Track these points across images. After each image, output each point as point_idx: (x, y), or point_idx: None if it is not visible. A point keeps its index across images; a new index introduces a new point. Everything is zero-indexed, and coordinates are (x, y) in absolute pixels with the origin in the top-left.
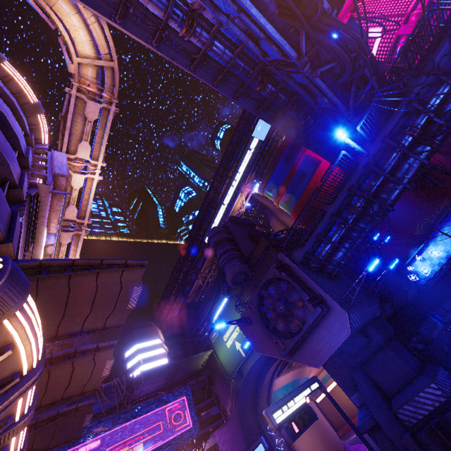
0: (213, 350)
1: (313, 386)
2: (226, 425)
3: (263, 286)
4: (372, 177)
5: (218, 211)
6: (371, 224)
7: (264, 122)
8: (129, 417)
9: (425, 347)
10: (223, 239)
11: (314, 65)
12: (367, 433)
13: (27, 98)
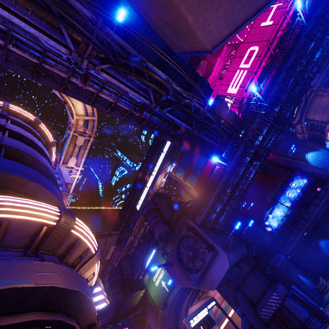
0: (145, 289)
1: (212, 303)
2: None
3: (179, 240)
4: (233, 177)
5: (145, 186)
6: (236, 201)
7: None
8: None
9: (274, 272)
10: (152, 209)
11: (200, 129)
12: None
13: (49, 139)
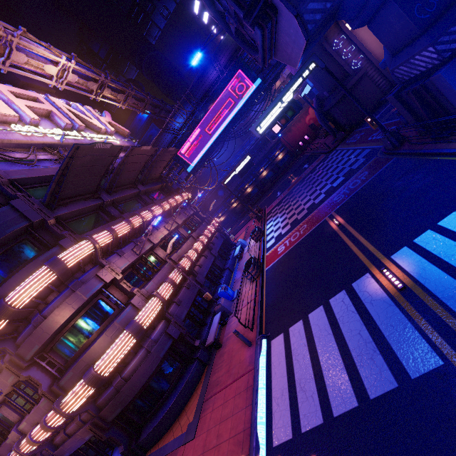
0: None
1: (306, 72)
2: None
3: None
4: None
5: None
6: None
7: None
8: (206, 109)
9: None
10: None
11: None
12: None
13: None
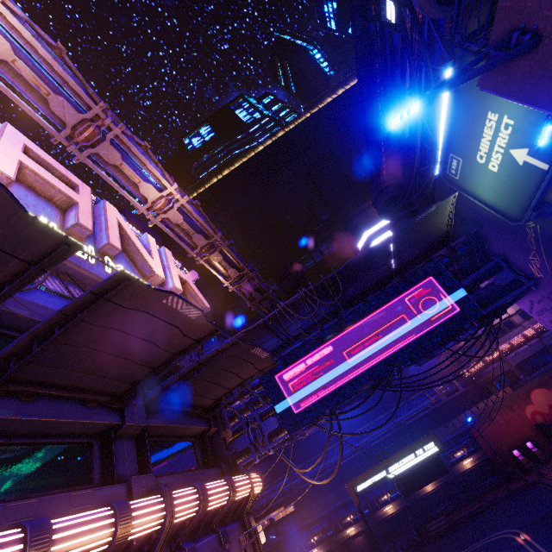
0: (462, 193)
1: None
2: (538, 291)
3: None
4: None
5: None
6: None
7: None
8: (355, 319)
9: None
10: None
11: None
12: None
13: None
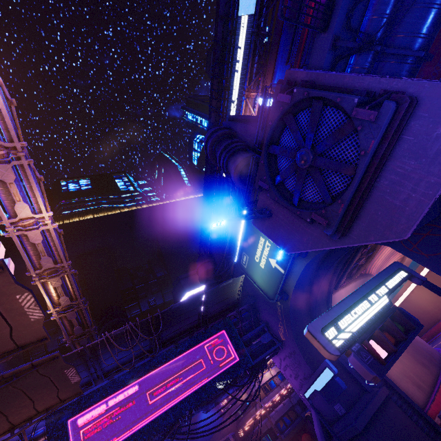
0: (247, 276)
1: (397, 277)
2: (283, 351)
3: (270, 143)
4: None
5: None
6: None
7: None
8: (165, 359)
9: None
10: (221, 137)
11: None
12: None
13: None
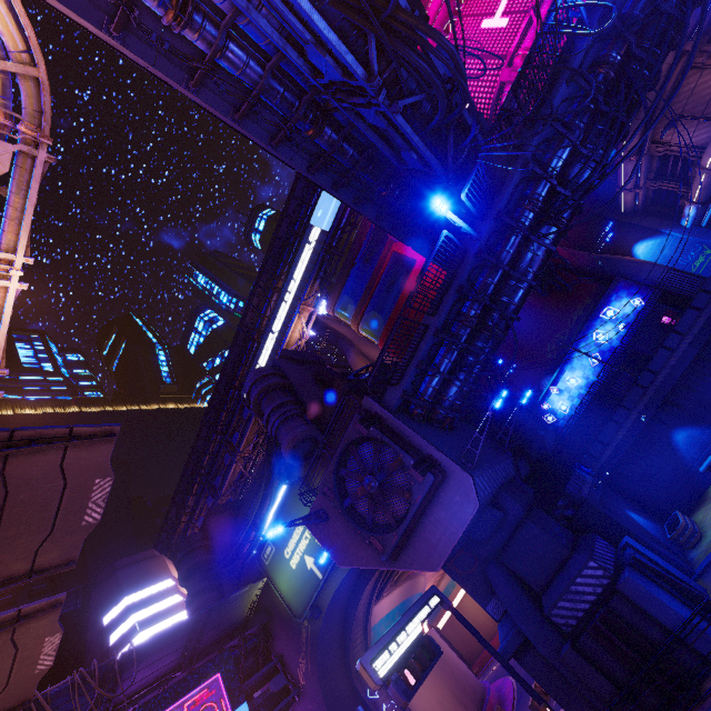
0: (268, 578)
1: (431, 603)
2: (299, 703)
3: (342, 454)
4: (487, 271)
5: (262, 345)
6: (491, 341)
7: (328, 202)
8: None
9: (575, 512)
10: (273, 387)
11: (393, 97)
12: (513, 657)
13: None
